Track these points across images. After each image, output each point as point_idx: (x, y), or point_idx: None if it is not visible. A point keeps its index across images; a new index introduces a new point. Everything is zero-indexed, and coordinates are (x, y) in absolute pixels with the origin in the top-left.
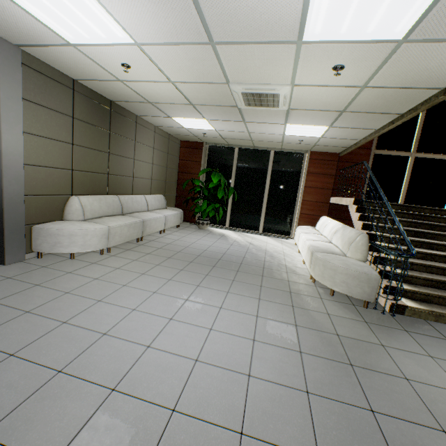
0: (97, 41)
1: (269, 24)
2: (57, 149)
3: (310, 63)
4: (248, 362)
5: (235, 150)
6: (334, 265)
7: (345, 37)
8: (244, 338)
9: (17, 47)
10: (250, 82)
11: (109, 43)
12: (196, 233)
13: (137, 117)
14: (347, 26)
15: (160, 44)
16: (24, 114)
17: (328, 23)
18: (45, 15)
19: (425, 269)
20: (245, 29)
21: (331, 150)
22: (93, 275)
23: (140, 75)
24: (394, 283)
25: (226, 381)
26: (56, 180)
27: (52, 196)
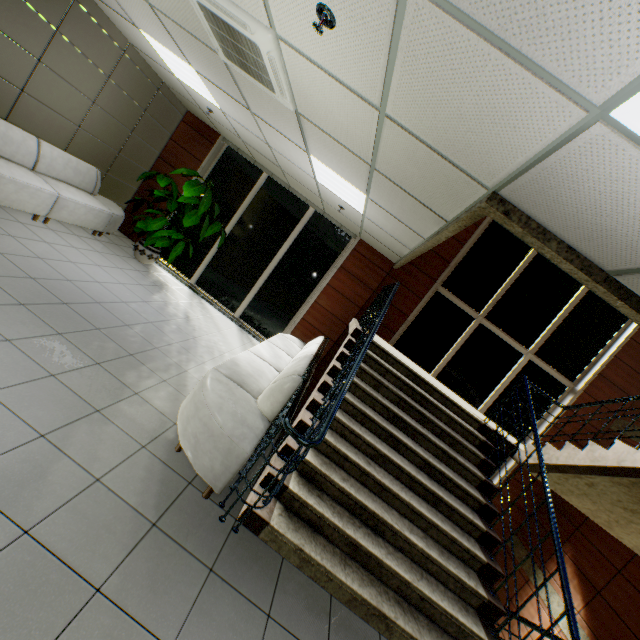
0: None
1: None
2: None
3: None
4: None
5: (263, 176)
6: (203, 401)
7: None
8: None
9: None
10: None
11: None
12: (114, 257)
13: None
14: None
15: None
16: None
17: None
18: None
19: (360, 475)
20: None
21: (384, 251)
22: None
23: None
24: (291, 475)
25: None
26: None
27: None
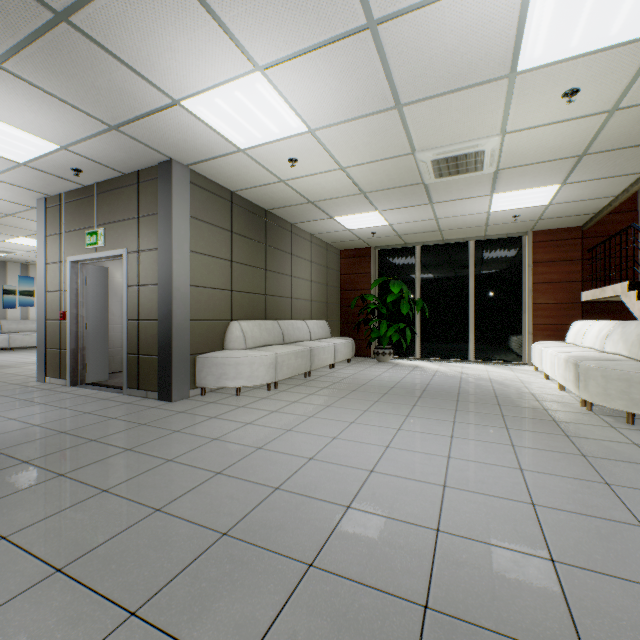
0: (269, 139)
1: (472, 64)
2: (218, 267)
3: (528, 98)
4: (524, 491)
5: (416, 249)
6: (623, 373)
7: (577, 50)
8: (505, 467)
9: (187, 167)
10: (443, 144)
11: (281, 138)
12: (376, 366)
13: (292, 226)
14: (579, 36)
15: (336, 125)
16: (190, 232)
17: (552, 40)
18: (224, 124)
19: None
20: (441, 78)
21: (566, 223)
22: (268, 408)
23: (306, 168)
24: None
25: (500, 508)
26: (217, 302)
27: (213, 321)
